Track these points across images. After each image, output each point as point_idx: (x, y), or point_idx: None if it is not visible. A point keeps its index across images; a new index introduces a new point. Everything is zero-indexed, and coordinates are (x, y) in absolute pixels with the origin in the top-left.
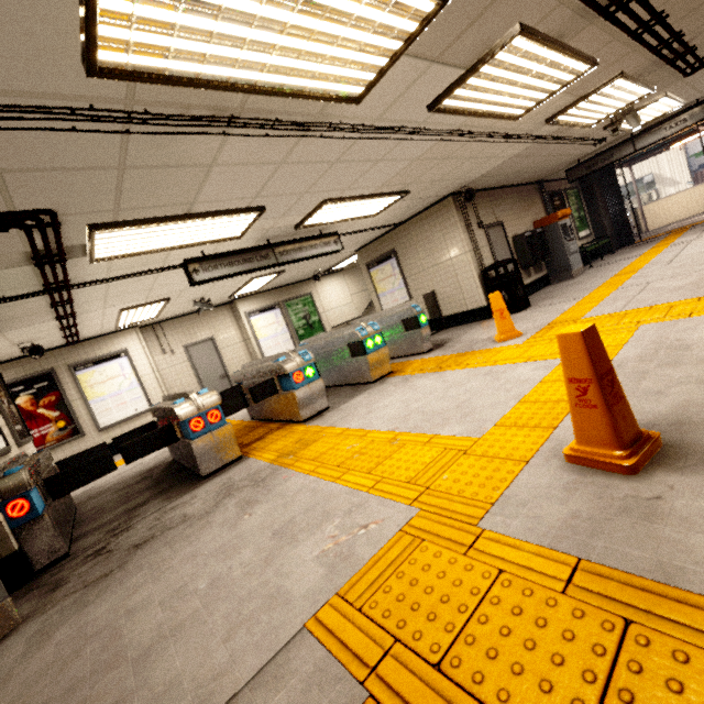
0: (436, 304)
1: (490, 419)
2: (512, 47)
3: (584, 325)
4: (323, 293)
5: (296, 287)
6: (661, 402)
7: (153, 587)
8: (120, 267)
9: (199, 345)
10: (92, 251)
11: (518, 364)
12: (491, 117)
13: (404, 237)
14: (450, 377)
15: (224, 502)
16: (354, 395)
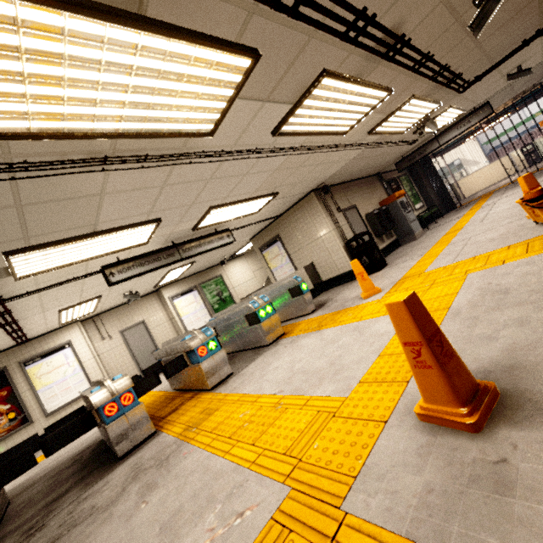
0: (315, 272)
1: (355, 376)
2: (323, 86)
3: (406, 292)
4: (231, 273)
5: (208, 272)
6: (493, 346)
7: None
8: (46, 279)
9: (133, 329)
10: (13, 271)
11: (378, 318)
12: (324, 134)
13: (284, 225)
14: (327, 335)
15: (130, 487)
16: (254, 358)
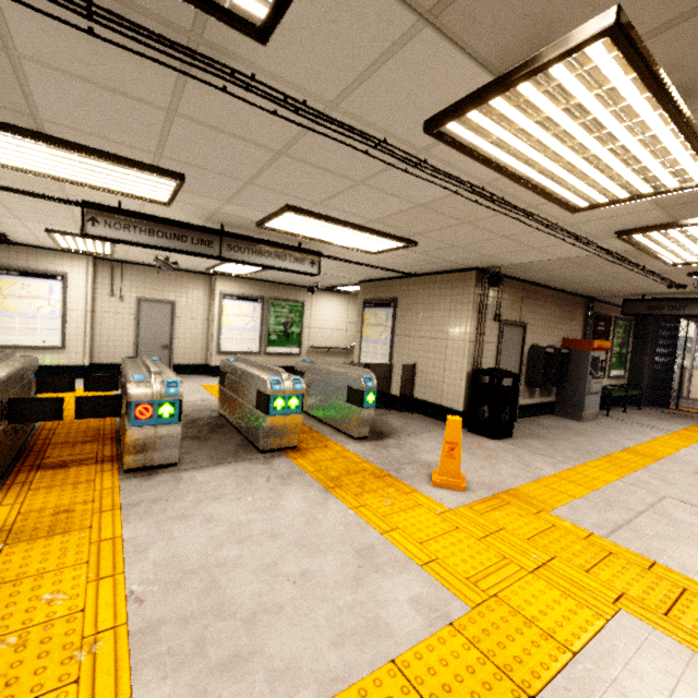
0: (412, 379)
1: None
2: (589, 64)
3: None
4: (318, 308)
5: (291, 290)
6: None
7: None
8: None
9: (155, 304)
10: None
11: (410, 563)
12: (535, 189)
13: (411, 290)
14: (324, 517)
15: None
16: (223, 460)
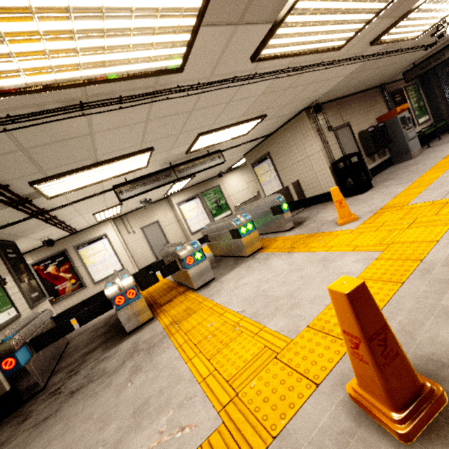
0: (300, 189)
1: (306, 317)
2: None
3: (355, 280)
4: (227, 184)
5: (209, 182)
6: None
7: (57, 444)
8: (73, 196)
9: (150, 226)
10: (43, 194)
11: (346, 253)
12: (313, 52)
13: (274, 143)
14: (295, 260)
15: (127, 363)
16: (233, 268)
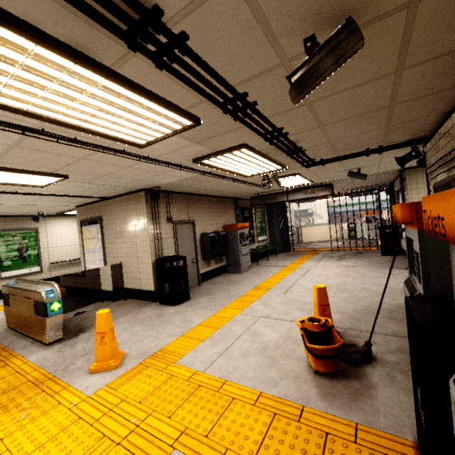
0: (121, 274)
1: None
2: None
3: None
4: (54, 230)
5: (21, 220)
6: None
7: None
8: None
9: None
10: None
11: None
12: (81, 130)
13: (109, 209)
14: None
15: None
16: None
